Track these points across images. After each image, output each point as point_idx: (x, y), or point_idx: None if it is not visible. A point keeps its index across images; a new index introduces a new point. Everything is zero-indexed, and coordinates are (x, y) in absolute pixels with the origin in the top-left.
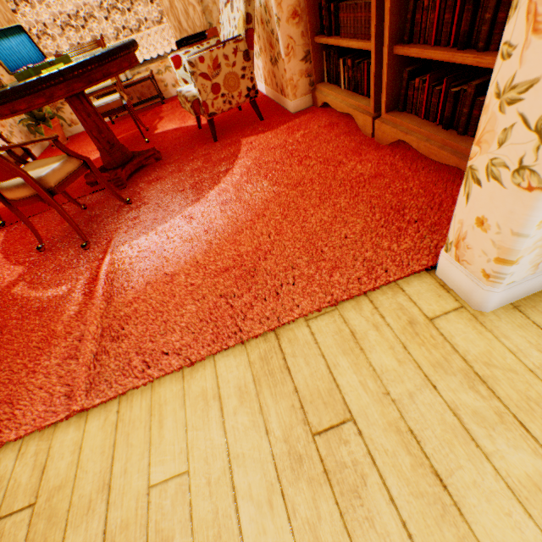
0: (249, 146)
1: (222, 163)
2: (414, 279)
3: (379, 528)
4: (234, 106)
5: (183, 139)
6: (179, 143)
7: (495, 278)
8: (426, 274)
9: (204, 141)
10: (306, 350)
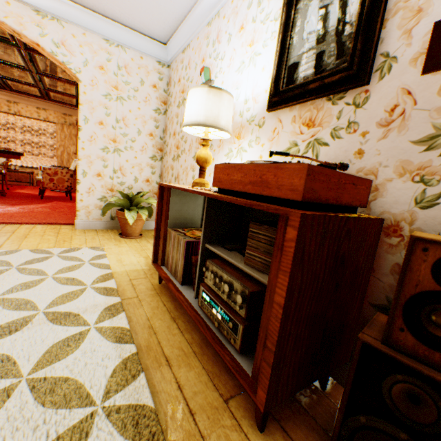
0: (56, 203)
1: (37, 203)
2: (68, 225)
3: (1, 238)
4: (59, 189)
5: (27, 196)
6: (23, 196)
7: (77, 216)
8: (73, 225)
9: (37, 198)
10: (15, 227)
